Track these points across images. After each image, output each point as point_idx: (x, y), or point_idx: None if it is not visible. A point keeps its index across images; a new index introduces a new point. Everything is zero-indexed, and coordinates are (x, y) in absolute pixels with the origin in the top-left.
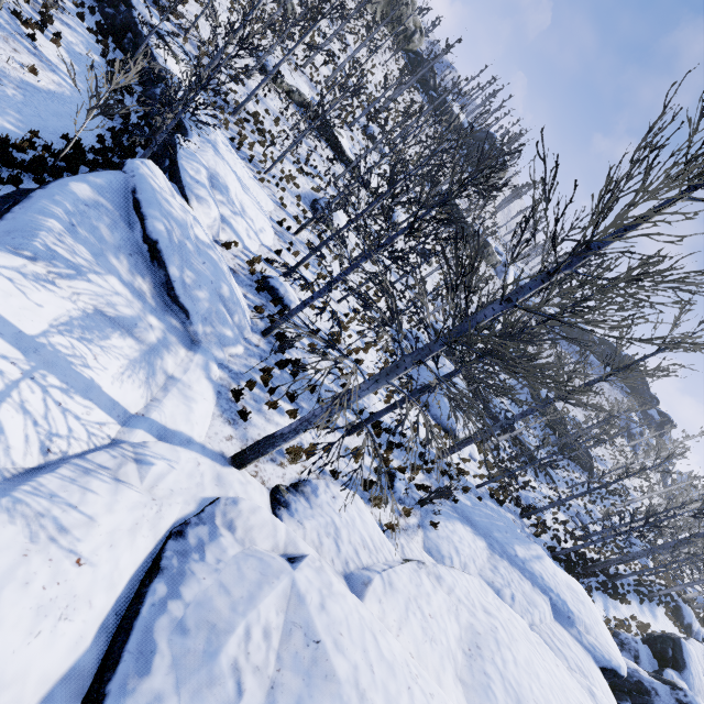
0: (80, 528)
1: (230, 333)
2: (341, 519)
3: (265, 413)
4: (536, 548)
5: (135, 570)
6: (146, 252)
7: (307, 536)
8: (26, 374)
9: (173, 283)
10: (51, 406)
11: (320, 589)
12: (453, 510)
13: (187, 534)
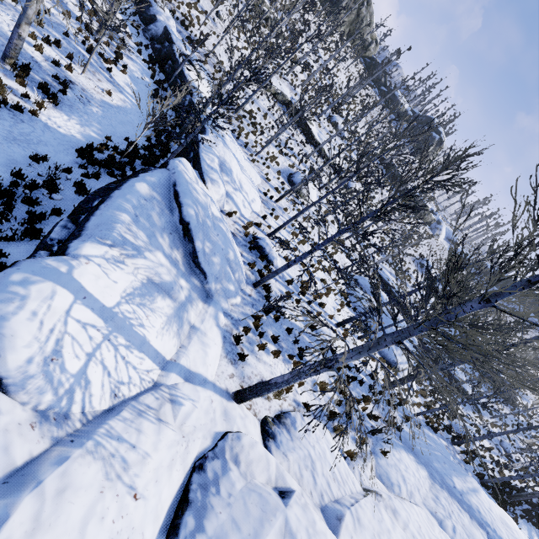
0: (136, 466)
1: (232, 288)
2: (315, 452)
3: (256, 353)
4: (471, 481)
5: (171, 501)
6: (181, 230)
7: (290, 468)
8: (105, 337)
9: (197, 253)
10: (118, 360)
11: (307, 527)
12: (398, 438)
13: (206, 467)
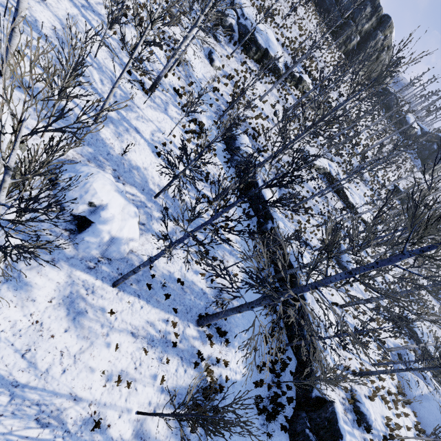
0: None
1: None
2: None
3: None
4: None
5: None
6: None
7: None
8: None
9: None
10: None
11: None
12: None
13: None
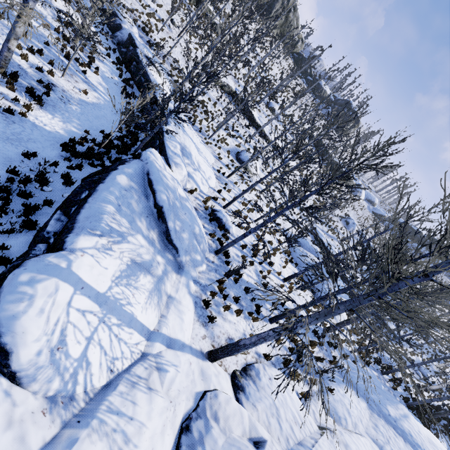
0: (135, 437)
1: (199, 258)
2: (278, 399)
3: (222, 313)
4: (402, 407)
5: None
6: (155, 213)
7: (260, 417)
8: (101, 320)
9: (170, 231)
10: (112, 338)
11: None
12: (340, 375)
13: (191, 427)
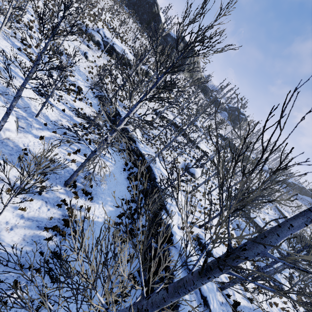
0: None
1: None
2: None
3: None
4: None
5: None
6: (202, 302)
7: None
8: None
9: None
10: None
11: None
12: None
13: None
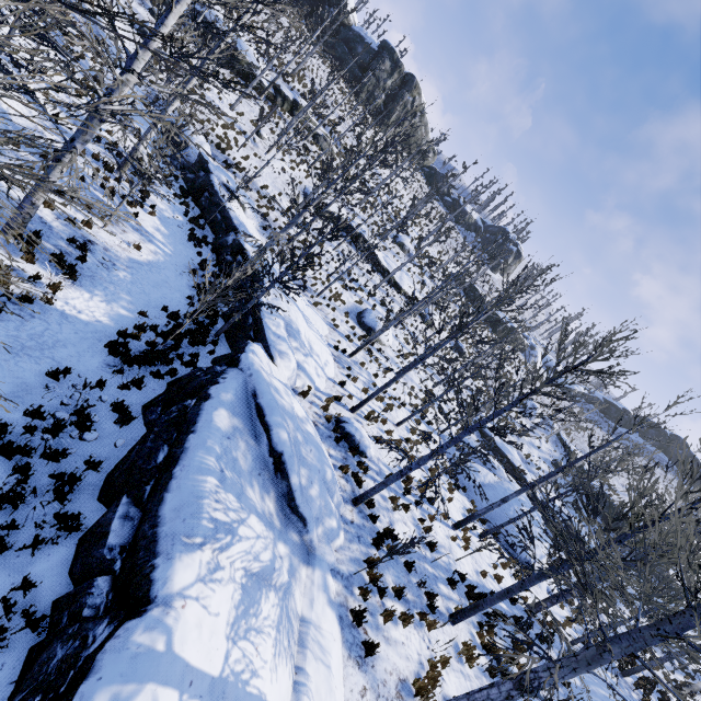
0: None
1: (335, 523)
2: None
3: (382, 628)
4: None
5: None
6: (271, 464)
7: None
8: None
9: (294, 492)
10: None
11: None
12: None
13: None
